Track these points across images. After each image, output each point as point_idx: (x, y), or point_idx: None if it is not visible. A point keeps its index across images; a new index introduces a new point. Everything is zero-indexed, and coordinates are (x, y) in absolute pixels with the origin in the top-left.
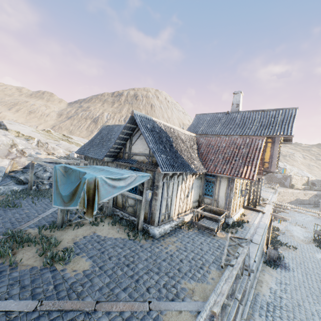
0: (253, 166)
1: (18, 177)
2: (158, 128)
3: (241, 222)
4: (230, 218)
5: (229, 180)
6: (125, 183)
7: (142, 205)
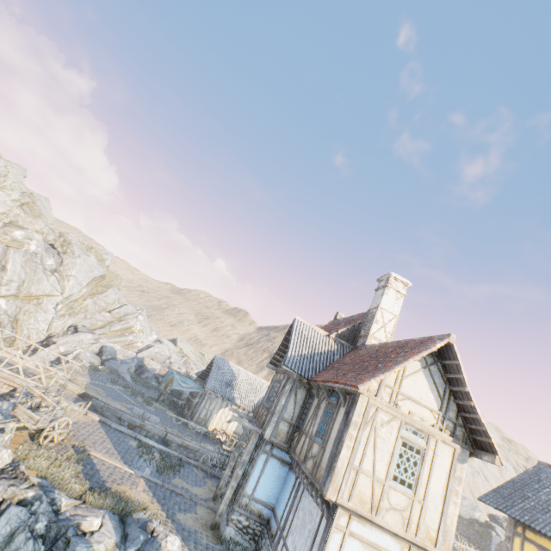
0: None
1: (159, 378)
2: (229, 368)
3: None
4: None
5: None
6: (187, 386)
7: (192, 405)
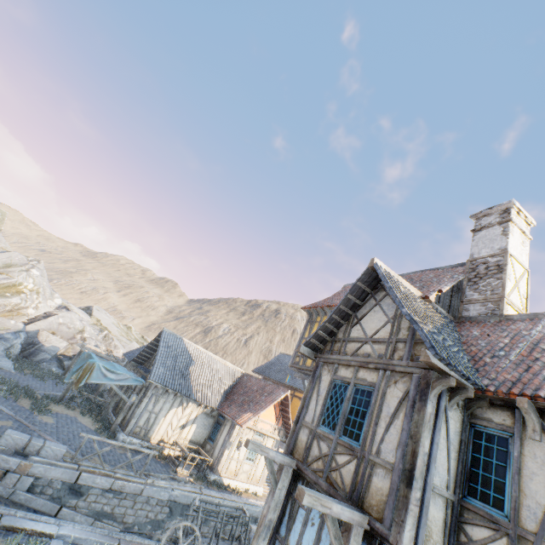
0: (254, 414)
1: (64, 361)
2: (184, 348)
3: (227, 486)
4: (217, 475)
5: (232, 425)
6: (116, 377)
7: (125, 407)
